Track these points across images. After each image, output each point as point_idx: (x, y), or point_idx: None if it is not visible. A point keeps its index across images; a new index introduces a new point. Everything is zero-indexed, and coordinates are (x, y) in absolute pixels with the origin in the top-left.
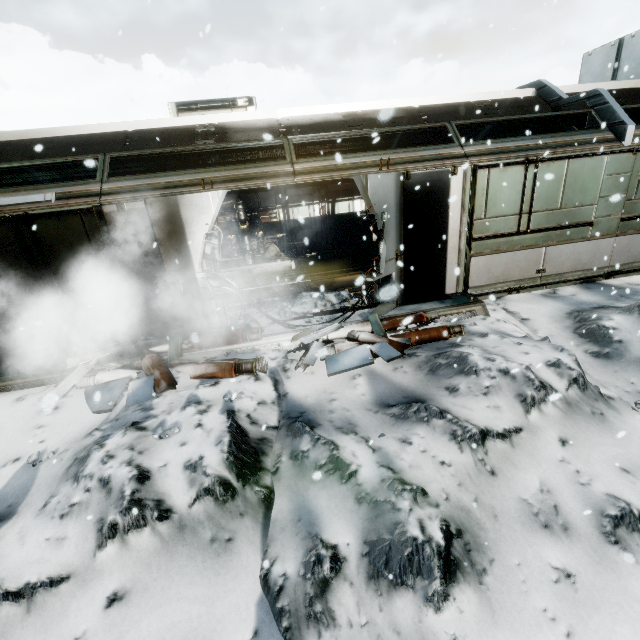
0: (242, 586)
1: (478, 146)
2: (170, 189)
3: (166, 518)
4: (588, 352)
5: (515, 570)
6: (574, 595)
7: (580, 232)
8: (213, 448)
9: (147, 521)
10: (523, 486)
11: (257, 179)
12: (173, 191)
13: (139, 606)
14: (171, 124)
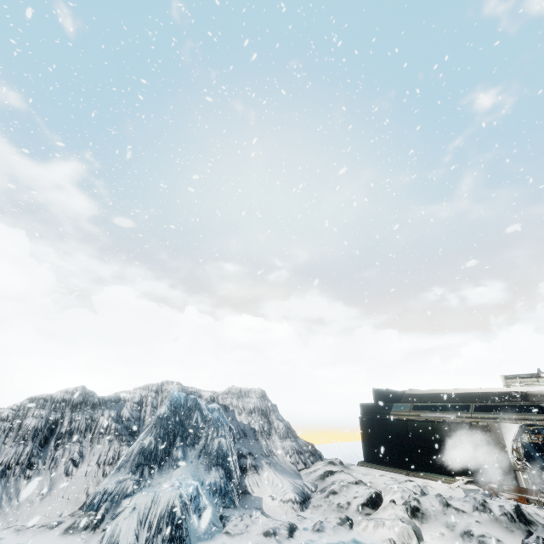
0: (514, 540)
1: None
2: (497, 419)
3: (491, 514)
4: None
5: None
6: None
7: None
8: (508, 505)
9: (486, 511)
10: None
11: (538, 420)
12: (498, 420)
13: (483, 526)
14: (499, 390)
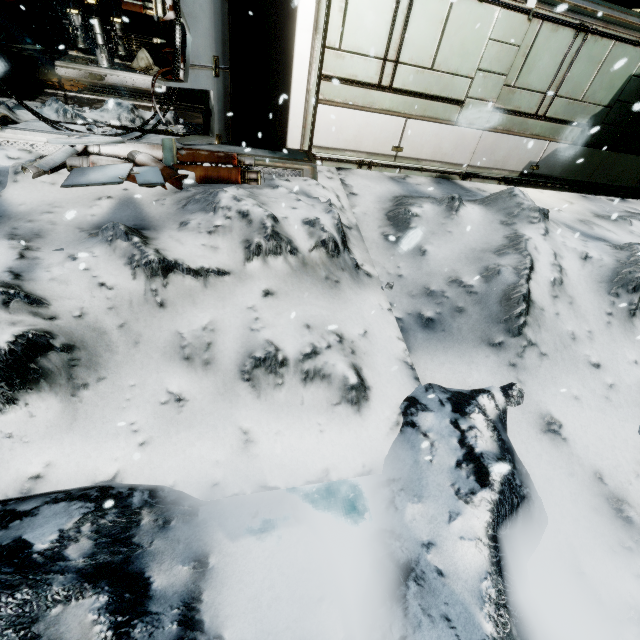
0: None
1: None
2: None
3: None
4: (384, 234)
5: (126, 390)
6: (175, 415)
7: (448, 111)
8: None
9: None
10: (189, 322)
11: None
12: None
13: None
14: None
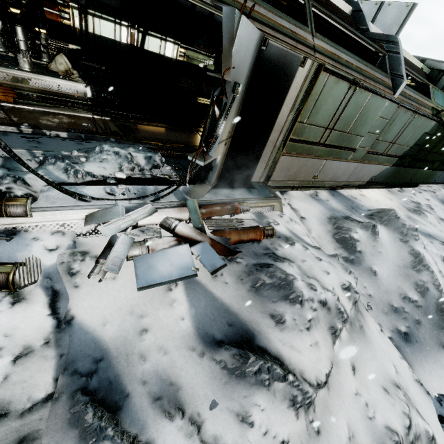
0: None
1: (324, 43)
2: None
3: None
4: (341, 256)
5: None
6: None
7: (347, 154)
8: None
9: None
10: (338, 438)
11: None
12: None
13: None
14: None
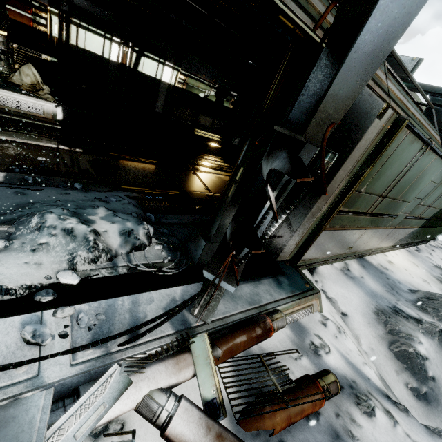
0: None
1: (395, 88)
2: None
3: None
4: (409, 387)
5: None
6: None
7: (387, 221)
8: None
9: None
10: None
11: None
12: None
13: None
14: None
